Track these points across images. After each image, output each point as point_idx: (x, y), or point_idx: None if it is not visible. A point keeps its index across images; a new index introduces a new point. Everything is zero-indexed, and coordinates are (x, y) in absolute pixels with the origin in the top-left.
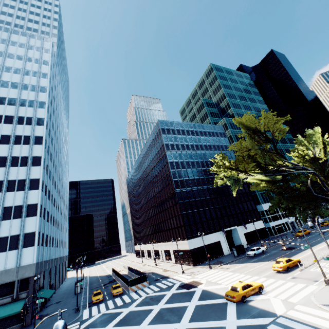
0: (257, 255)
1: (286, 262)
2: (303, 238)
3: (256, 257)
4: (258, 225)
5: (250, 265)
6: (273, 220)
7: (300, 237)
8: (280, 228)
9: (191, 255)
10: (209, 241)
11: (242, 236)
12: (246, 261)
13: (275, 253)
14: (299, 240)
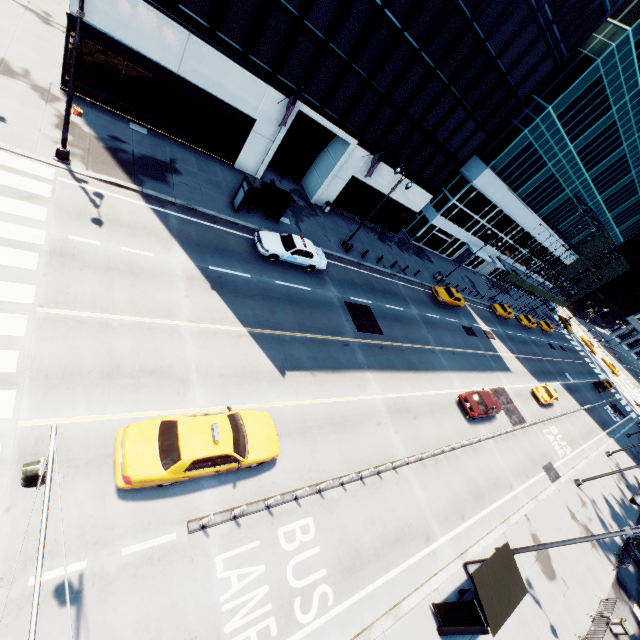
0: (284, 262)
1: (187, 468)
2: (431, 311)
3: (262, 270)
4: (410, 198)
5: (176, 289)
6: (454, 219)
7: (432, 301)
8: (440, 240)
9: (67, 44)
10: (207, 82)
11: (340, 178)
12: (209, 256)
13: (319, 307)
14: (421, 310)
